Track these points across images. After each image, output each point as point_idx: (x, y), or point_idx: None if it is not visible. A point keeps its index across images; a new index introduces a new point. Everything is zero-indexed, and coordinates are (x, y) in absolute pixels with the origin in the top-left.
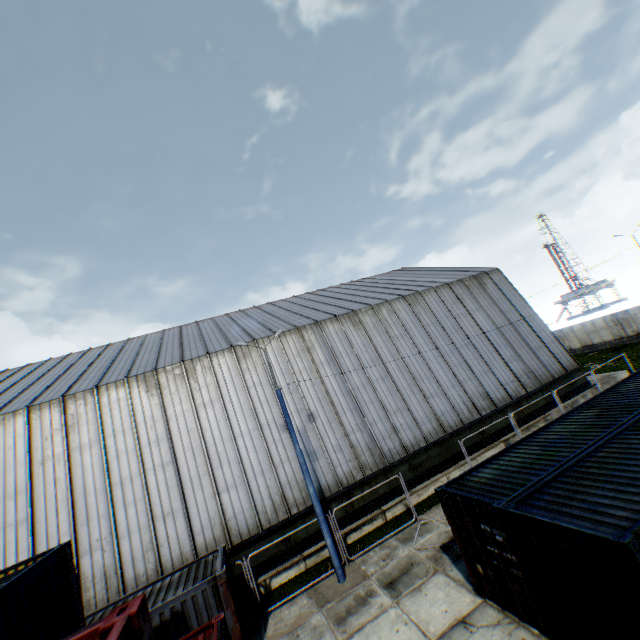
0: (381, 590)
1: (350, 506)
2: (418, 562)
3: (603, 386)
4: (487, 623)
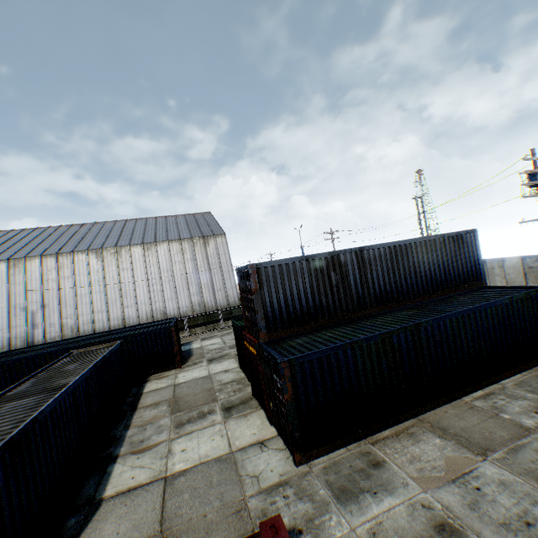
0: None
1: None
2: None
3: None
4: None
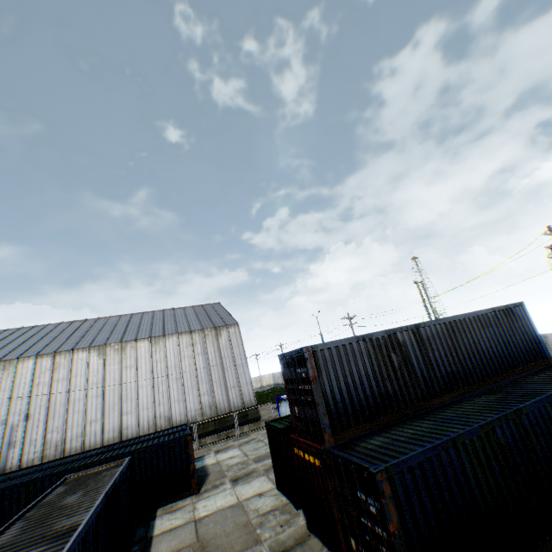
0: None
1: None
2: None
3: (263, 422)
4: None
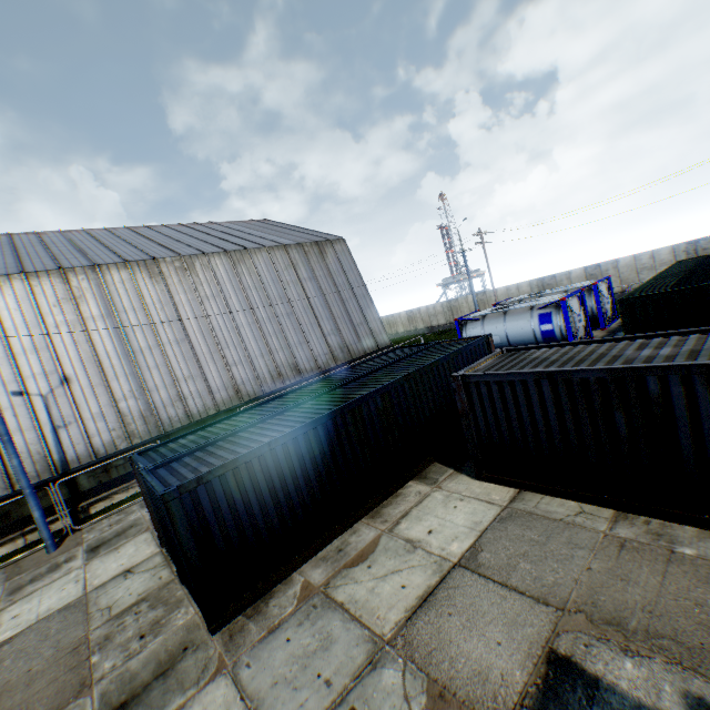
0: (82, 555)
1: (107, 477)
2: (139, 524)
3: None
4: (145, 569)
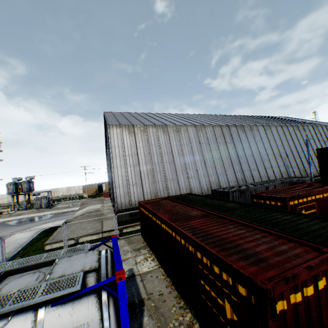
0: None
1: None
2: None
3: None
4: None
